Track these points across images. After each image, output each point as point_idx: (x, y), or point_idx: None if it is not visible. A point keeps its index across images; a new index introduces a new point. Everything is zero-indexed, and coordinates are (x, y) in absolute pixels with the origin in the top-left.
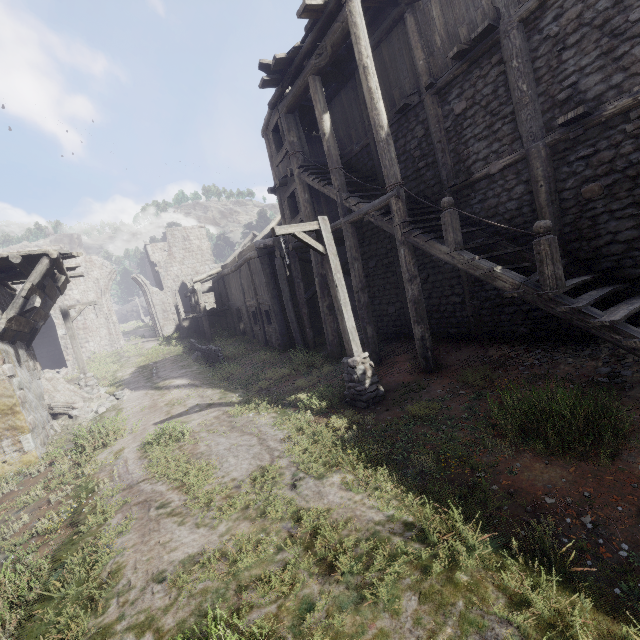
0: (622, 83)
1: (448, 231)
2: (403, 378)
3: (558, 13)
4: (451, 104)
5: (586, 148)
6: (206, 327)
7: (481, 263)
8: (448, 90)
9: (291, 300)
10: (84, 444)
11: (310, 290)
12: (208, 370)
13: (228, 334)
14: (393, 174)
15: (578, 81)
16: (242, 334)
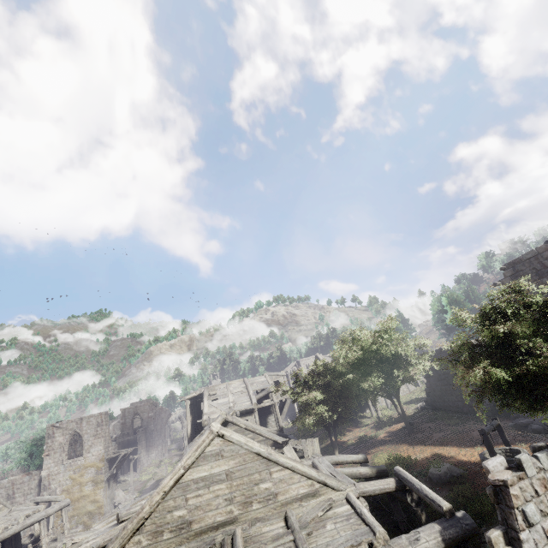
0: None
1: None
2: None
3: None
4: None
5: None
6: None
7: None
8: None
9: None
10: None
11: None
12: None
13: None
14: None
15: None
16: None
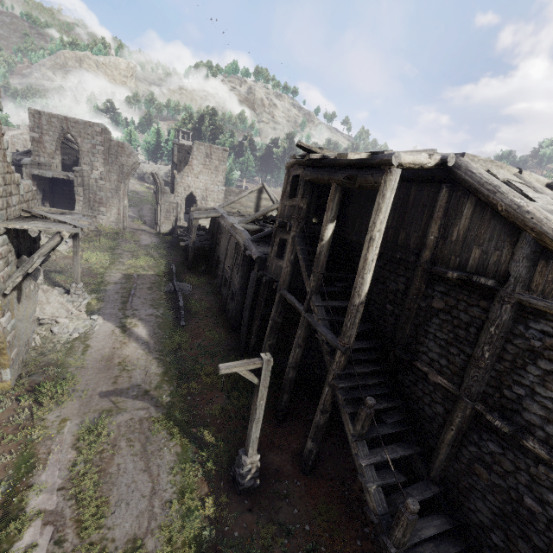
0: (552, 437)
1: (359, 422)
2: (284, 464)
3: (549, 332)
4: (434, 293)
5: (498, 443)
6: (190, 257)
7: (365, 470)
8: (438, 280)
9: (250, 309)
10: (42, 401)
11: (268, 308)
12: (167, 325)
13: (205, 269)
14: (349, 335)
15: (525, 396)
16: (215, 277)
